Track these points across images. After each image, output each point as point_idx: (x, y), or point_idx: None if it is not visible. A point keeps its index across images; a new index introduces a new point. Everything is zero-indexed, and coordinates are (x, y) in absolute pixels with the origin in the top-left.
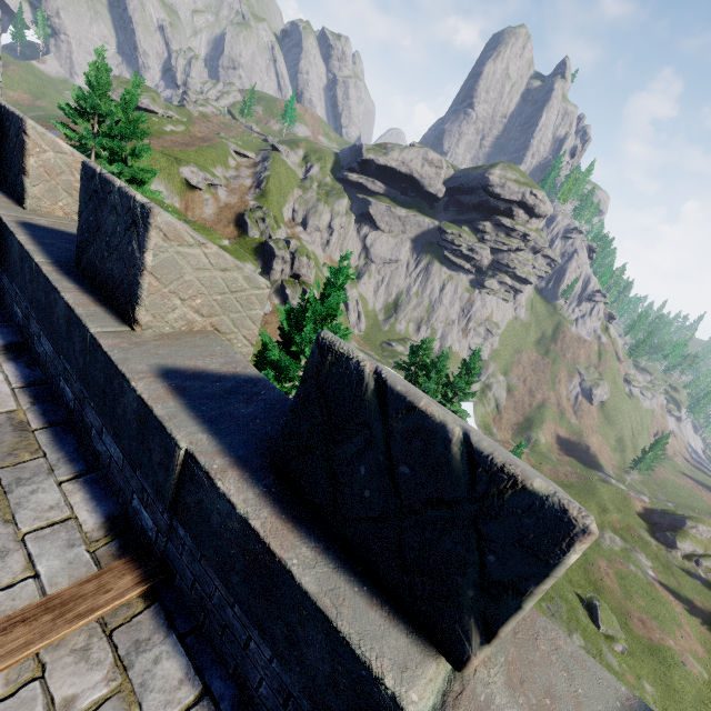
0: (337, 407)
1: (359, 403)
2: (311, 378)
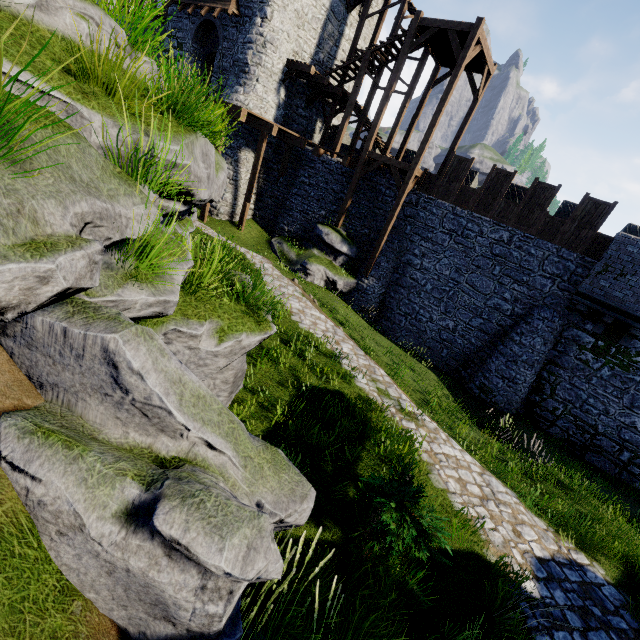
0: (632, 231)
1: (636, 230)
2: (627, 228)
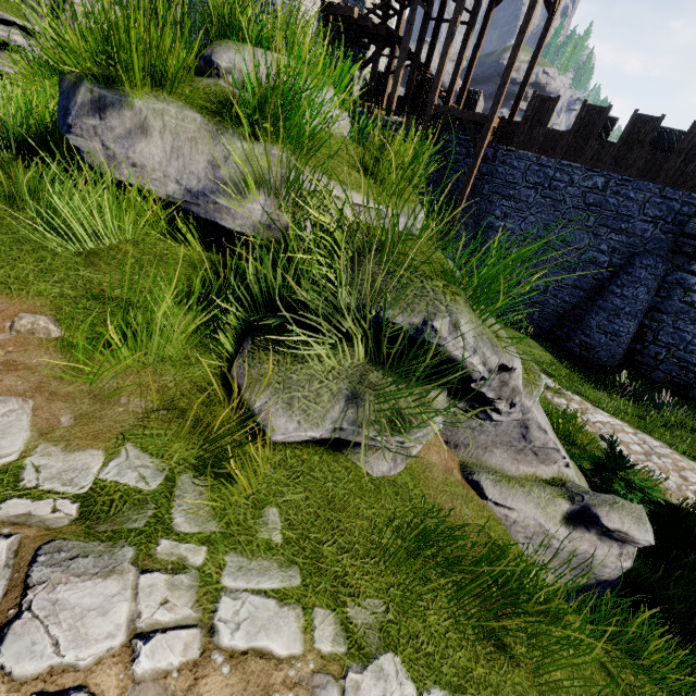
0: None
1: None
2: None
